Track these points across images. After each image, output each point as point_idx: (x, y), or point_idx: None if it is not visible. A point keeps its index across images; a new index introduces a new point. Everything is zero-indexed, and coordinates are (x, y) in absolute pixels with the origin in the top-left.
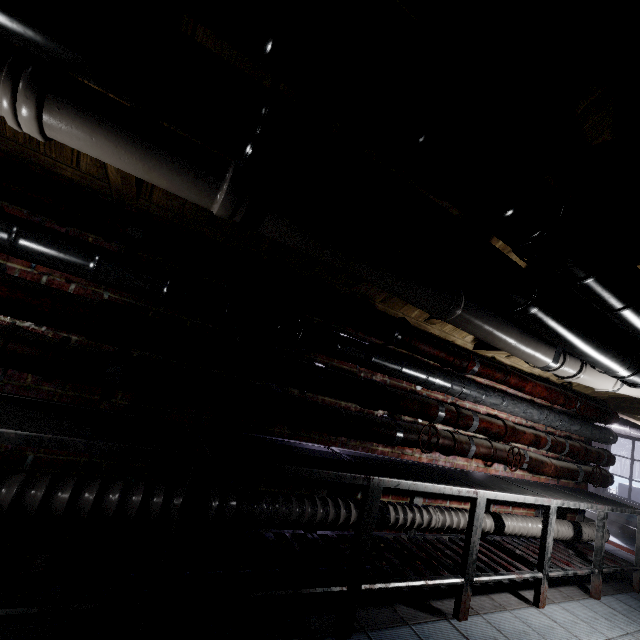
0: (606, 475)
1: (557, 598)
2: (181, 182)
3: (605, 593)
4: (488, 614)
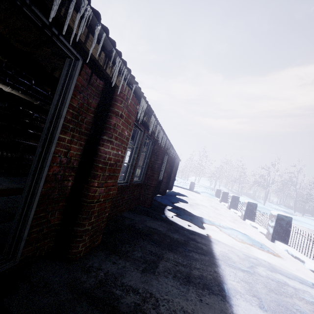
0: None
1: None
2: (32, 100)
3: None
4: None
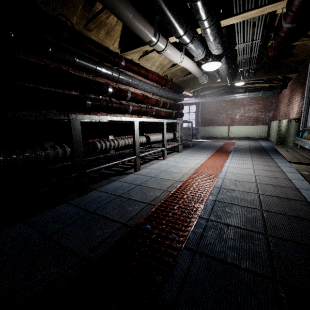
0: (181, 113)
1: (170, 156)
2: None
3: (183, 151)
4: (148, 167)
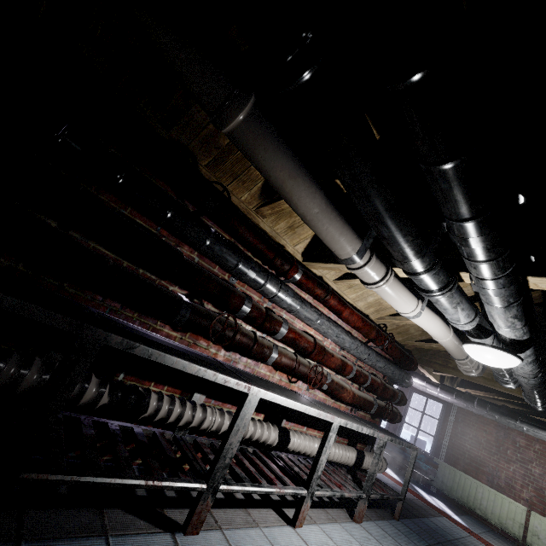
0: (396, 412)
1: (321, 519)
2: None
3: (369, 518)
4: (232, 530)
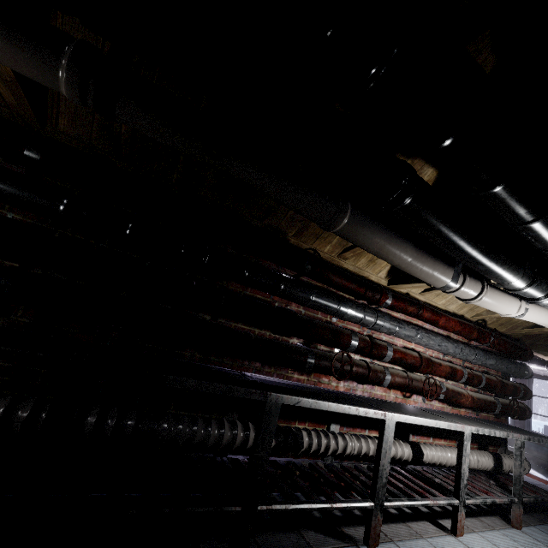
0: (523, 408)
1: (477, 527)
2: (16, 52)
3: (527, 524)
4: (402, 541)
